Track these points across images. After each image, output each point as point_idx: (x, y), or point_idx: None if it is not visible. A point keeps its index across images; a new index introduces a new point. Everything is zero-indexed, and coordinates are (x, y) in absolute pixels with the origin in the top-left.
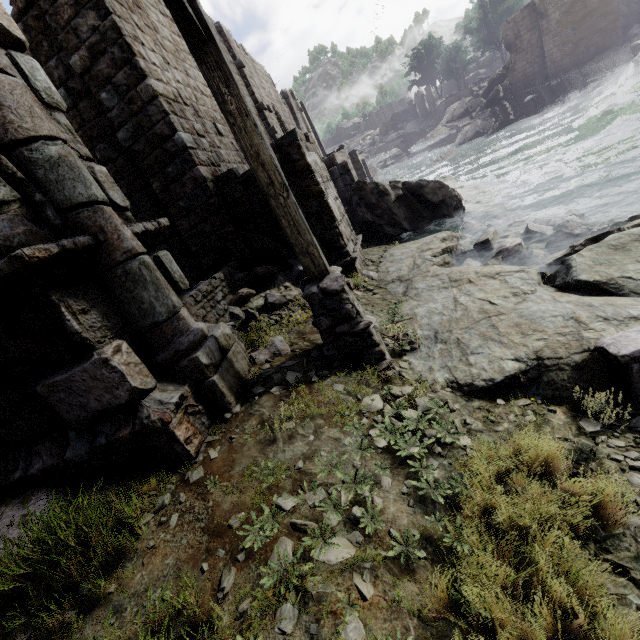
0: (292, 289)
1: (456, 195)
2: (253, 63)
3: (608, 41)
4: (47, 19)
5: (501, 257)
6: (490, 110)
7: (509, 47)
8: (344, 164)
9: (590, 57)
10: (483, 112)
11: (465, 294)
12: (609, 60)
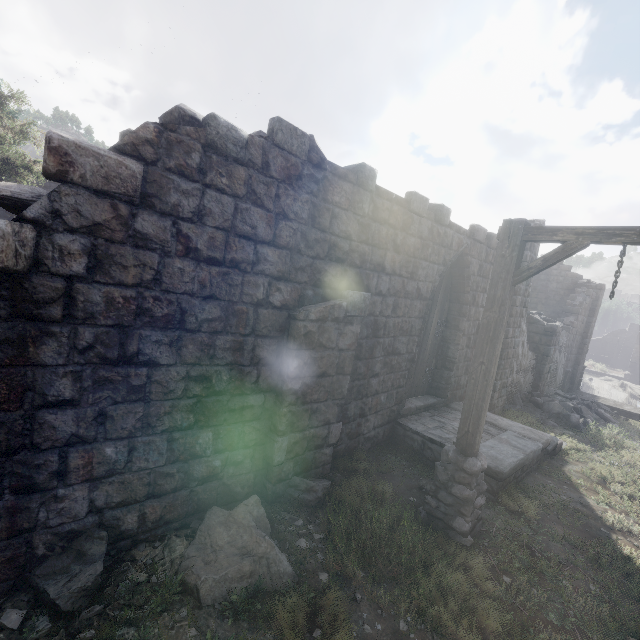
0: None
1: None
2: None
3: None
4: (596, 307)
5: None
6: None
7: None
8: None
9: None
10: None
11: None
12: None
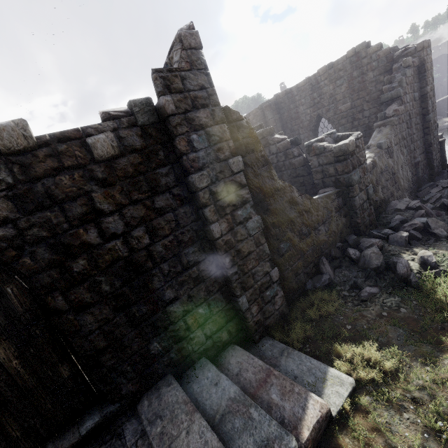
0: None
1: None
2: None
3: None
4: (426, 73)
5: None
6: None
7: None
8: None
9: None
10: None
11: None
12: None
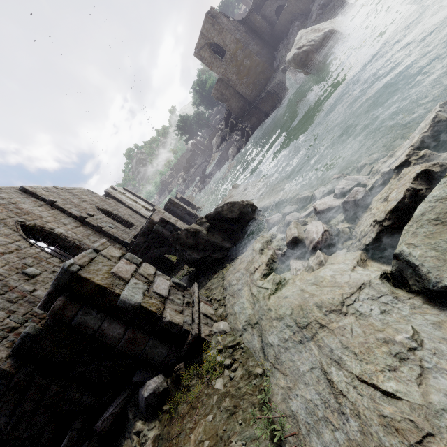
0: (145, 432)
1: (247, 203)
2: (70, 191)
3: (267, 74)
4: None
5: (319, 253)
6: (234, 132)
7: (222, 101)
8: (161, 219)
9: (264, 85)
10: (231, 135)
11: (332, 360)
12: (274, 81)
